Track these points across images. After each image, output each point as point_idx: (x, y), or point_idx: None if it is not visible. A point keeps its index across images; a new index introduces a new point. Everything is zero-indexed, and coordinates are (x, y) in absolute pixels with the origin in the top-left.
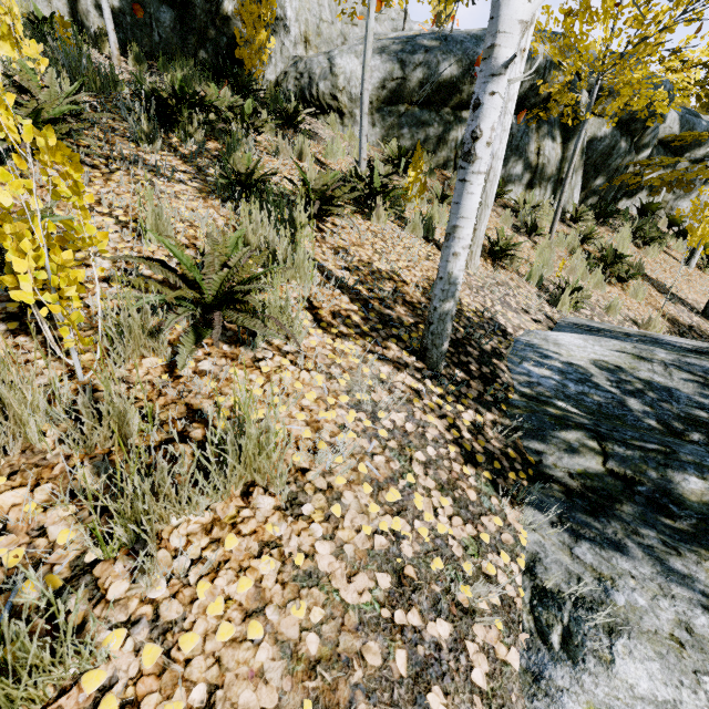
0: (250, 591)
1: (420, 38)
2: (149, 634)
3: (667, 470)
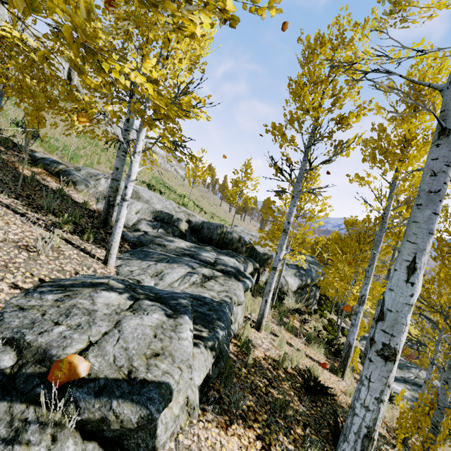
0: None
1: (300, 270)
2: None
3: None
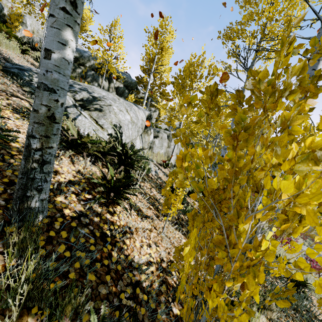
0: None
1: None
2: None
3: None
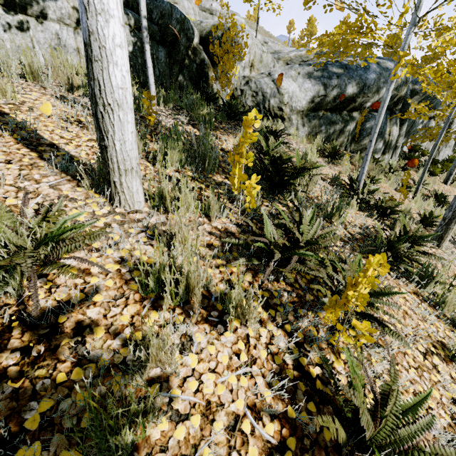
0: None
1: (330, 66)
2: None
3: None
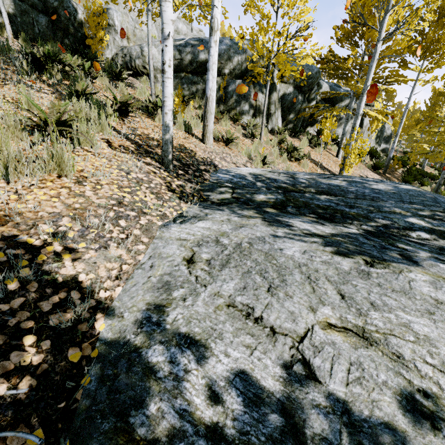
0: (55, 193)
1: (189, 40)
2: (13, 194)
3: (254, 194)
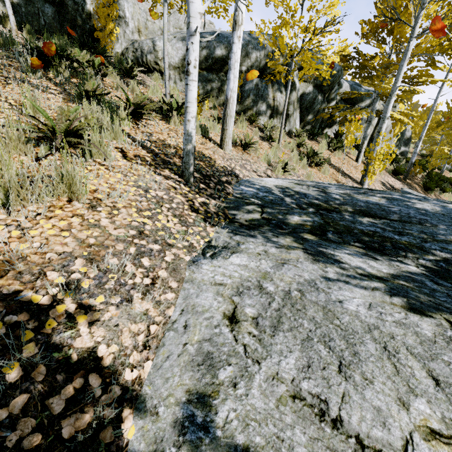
0: (66, 225)
1: (204, 34)
2: (15, 229)
3: (286, 215)
